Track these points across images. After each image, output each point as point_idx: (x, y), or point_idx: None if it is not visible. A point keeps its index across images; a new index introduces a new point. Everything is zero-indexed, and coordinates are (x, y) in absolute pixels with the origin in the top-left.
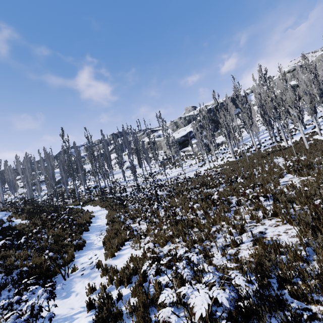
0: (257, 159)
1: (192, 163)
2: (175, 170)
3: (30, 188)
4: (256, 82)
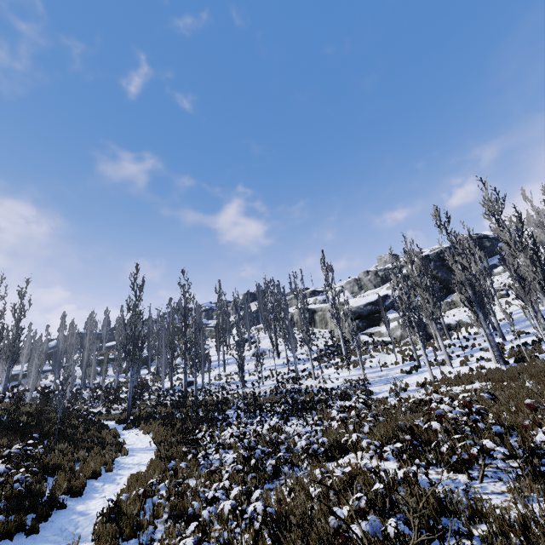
0: None
1: (386, 362)
2: (347, 372)
3: (82, 369)
4: (531, 203)
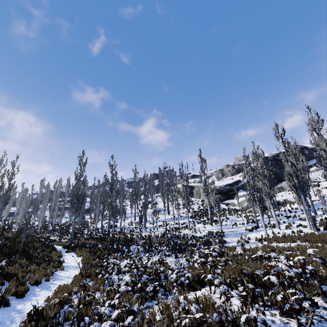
0: None
1: (236, 222)
2: (210, 227)
3: (50, 212)
4: None
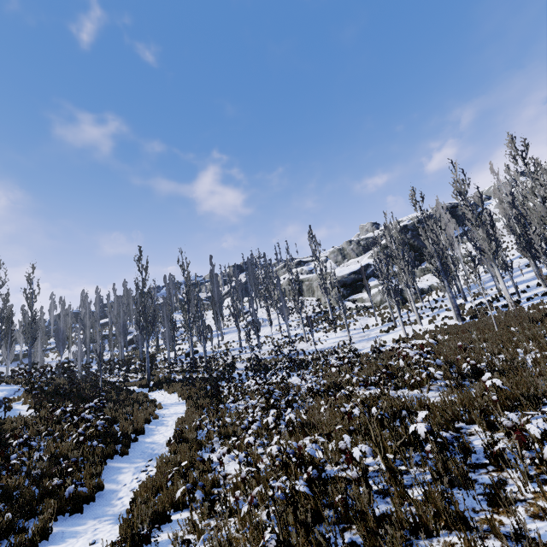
0: (519, 326)
1: (368, 324)
2: (334, 334)
3: (86, 346)
4: (498, 177)
